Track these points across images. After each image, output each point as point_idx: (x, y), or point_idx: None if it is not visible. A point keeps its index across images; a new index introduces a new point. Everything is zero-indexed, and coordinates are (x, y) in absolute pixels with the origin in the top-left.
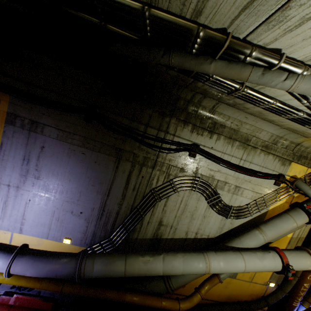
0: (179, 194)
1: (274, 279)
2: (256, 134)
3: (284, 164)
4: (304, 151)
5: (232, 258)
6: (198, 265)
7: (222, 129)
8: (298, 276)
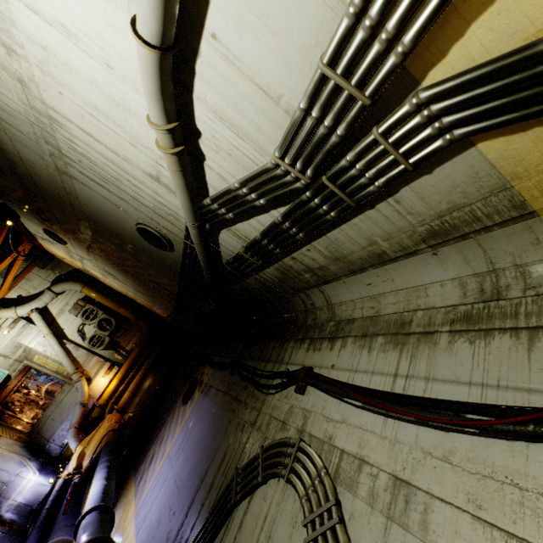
0: (266, 491)
1: None
2: (420, 302)
3: None
4: None
5: None
6: None
7: (350, 326)
8: None
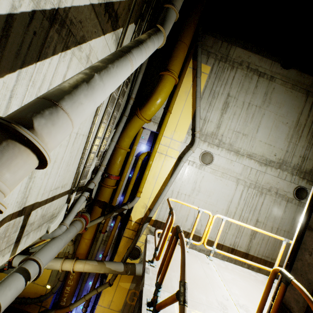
0: None
1: (51, 282)
2: None
3: None
4: None
5: None
6: None
7: None
8: (60, 280)
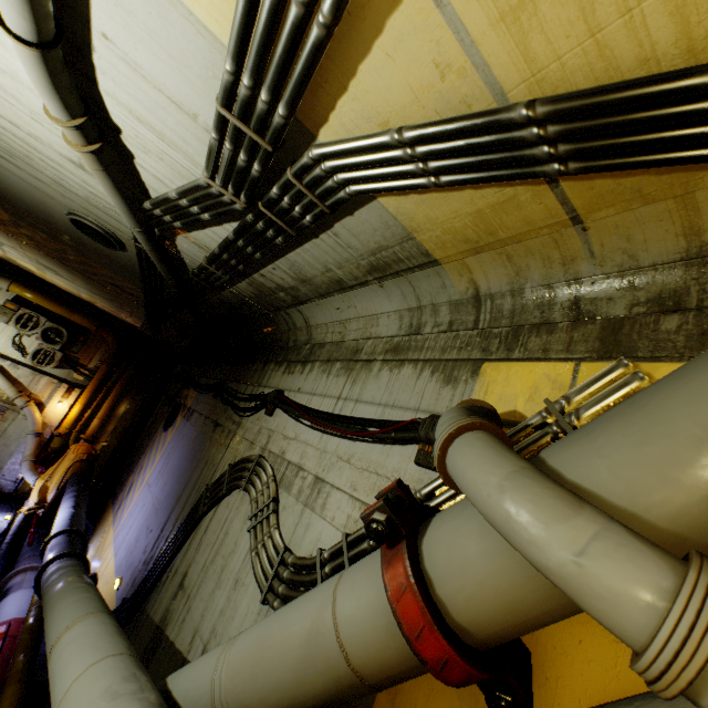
0: (230, 501)
1: None
2: (373, 331)
3: (454, 379)
4: (522, 309)
5: (96, 642)
6: (66, 619)
7: (321, 351)
8: None
